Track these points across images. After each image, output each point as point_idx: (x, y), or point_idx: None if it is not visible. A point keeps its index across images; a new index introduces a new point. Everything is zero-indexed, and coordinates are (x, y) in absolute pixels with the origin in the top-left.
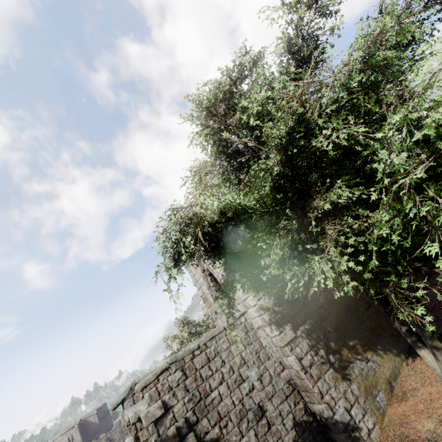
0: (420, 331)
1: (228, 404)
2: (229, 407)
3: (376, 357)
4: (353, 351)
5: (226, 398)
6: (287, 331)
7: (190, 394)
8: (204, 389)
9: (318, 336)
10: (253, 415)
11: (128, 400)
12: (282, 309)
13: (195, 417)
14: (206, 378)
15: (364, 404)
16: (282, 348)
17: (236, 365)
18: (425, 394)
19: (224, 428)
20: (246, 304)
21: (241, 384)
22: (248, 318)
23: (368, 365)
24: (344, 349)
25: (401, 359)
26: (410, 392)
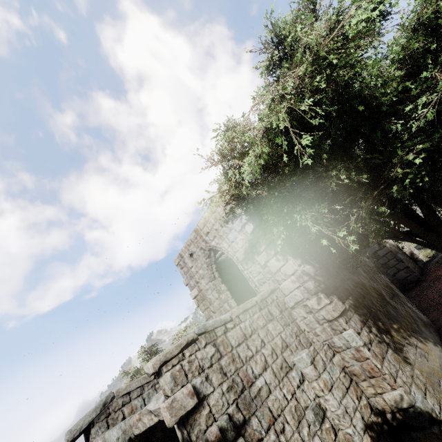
0: None
1: (279, 398)
2: (281, 402)
3: (421, 344)
4: (399, 334)
5: (275, 390)
6: (337, 301)
7: (229, 379)
8: (245, 374)
9: (365, 313)
10: (314, 414)
11: (99, 424)
12: (323, 280)
13: (240, 415)
14: (246, 359)
15: (434, 393)
16: (334, 321)
17: (278, 348)
18: None
19: (282, 434)
20: (278, 278)
21: (289, 372)
22: (279, 296)
23: (418, 351)
24: (392, 331)
25: (440, 349)
26: None
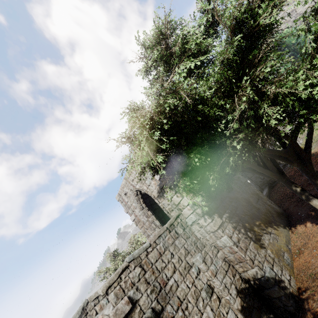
0: (314, 181)
1: (184, 288)
2: (185, 290)
3: (274, 230)
4: (260, 228)
5: (181, 284)
6: (216, 219)
7: (151, 285)
8: (161, 279)
9: (236, 220)
10: (206, 293)
11: None
12: (208, 204)
13: (159, 306)
14: (161, 269)
15: (279, 263)
16: (216, 232)
17: (182, 255)
18: (314, 243)
19: (186, 310)
20: (180, 207)
21: (190, 269)
22: (183, 218)
23: (271, 236)
24: (254, 227)
25: (287, 230)
26: (303, 247)
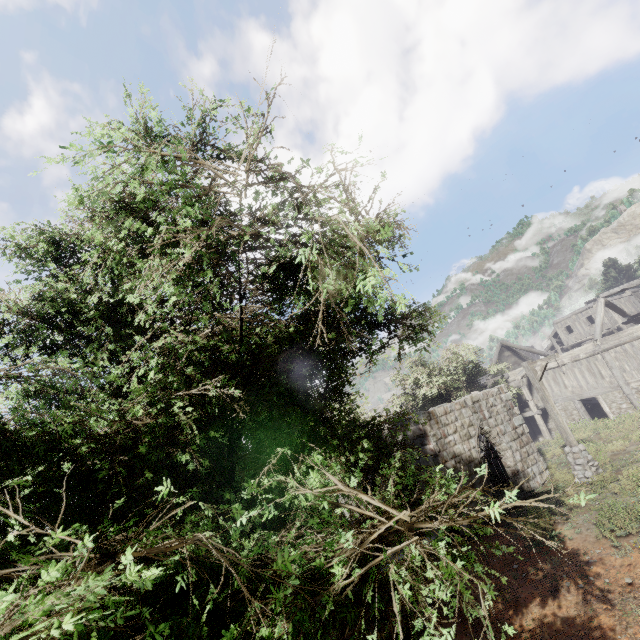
0: None
1: None
2: None
3: None
4: None
5: None
6: None
7: None
8: None
9: None
10: None
11: None
12: None
13: None
14: None
15: None
16: None
17: None
18: None
19: None
20: None
21: None
22: None
23: None
24: None
25: None
26: None
